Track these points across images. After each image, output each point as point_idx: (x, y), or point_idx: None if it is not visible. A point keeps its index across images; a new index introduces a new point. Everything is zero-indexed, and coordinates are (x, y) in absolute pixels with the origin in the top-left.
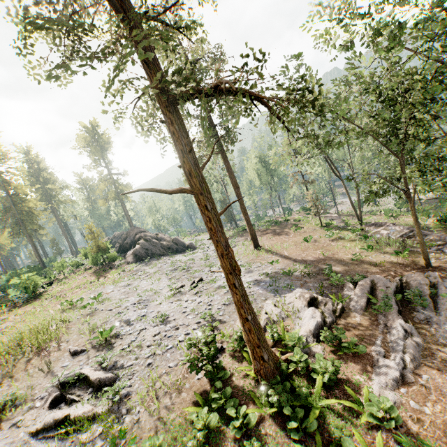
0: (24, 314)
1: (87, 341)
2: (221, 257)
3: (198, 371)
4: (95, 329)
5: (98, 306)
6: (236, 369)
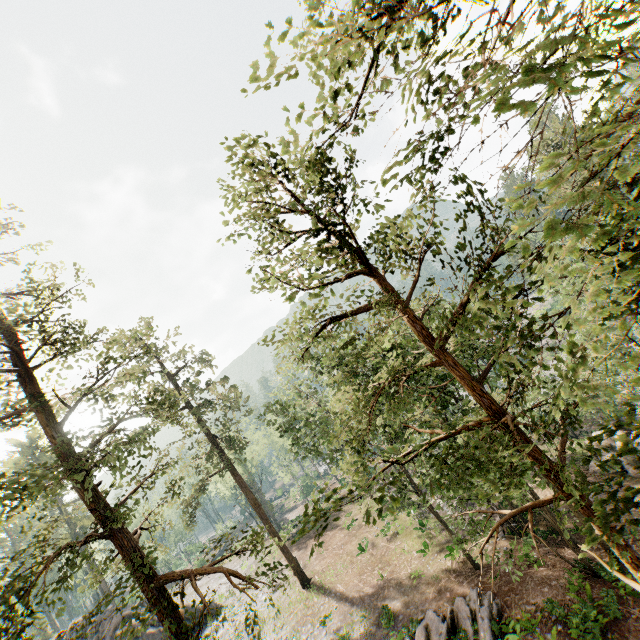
0: None
1: None
2: None
3: None
4: None
5: None
6: None
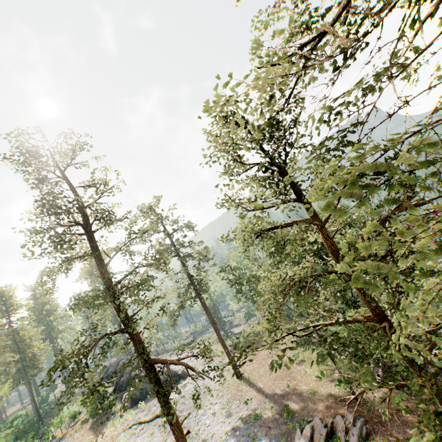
0: None
1: None
2: None
3: None
4: None
5: None
6: None
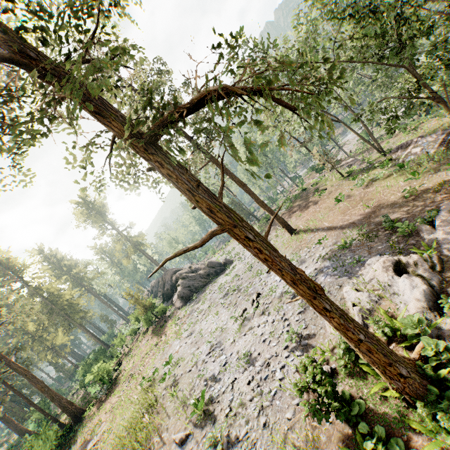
0: (112, 409)
1: (186, 420)
2: (293, 285)
3: (328, 419)
4: (186, 402)
5: (175, 371)
6: (366, 392)
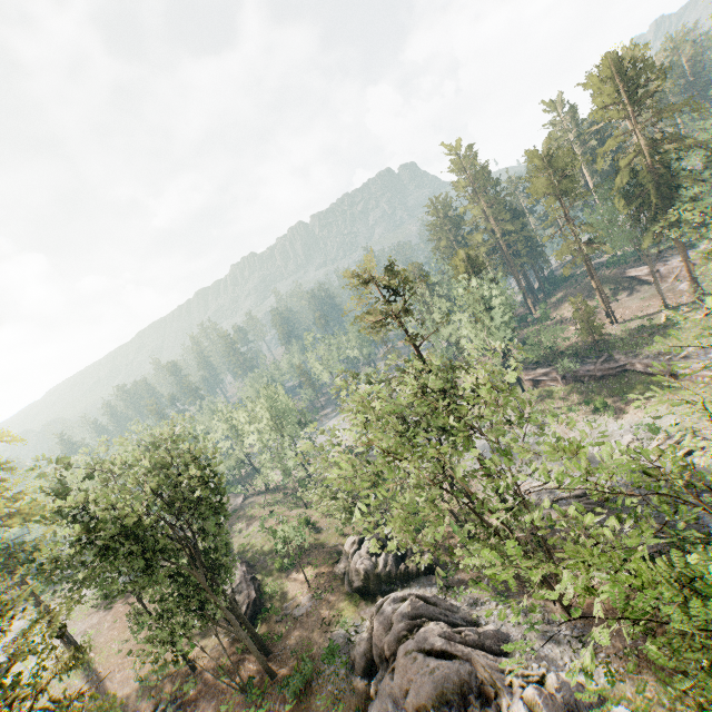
0: None
1: None
2: None
3: None
4: None
5: None
6: None
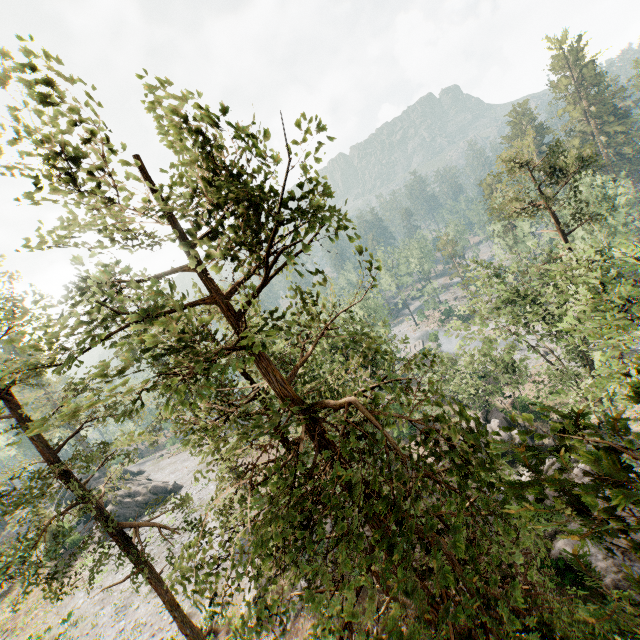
0: None
1: None
2: (164, 602)
3: None
4: None
5: (71, 631)
6: None
